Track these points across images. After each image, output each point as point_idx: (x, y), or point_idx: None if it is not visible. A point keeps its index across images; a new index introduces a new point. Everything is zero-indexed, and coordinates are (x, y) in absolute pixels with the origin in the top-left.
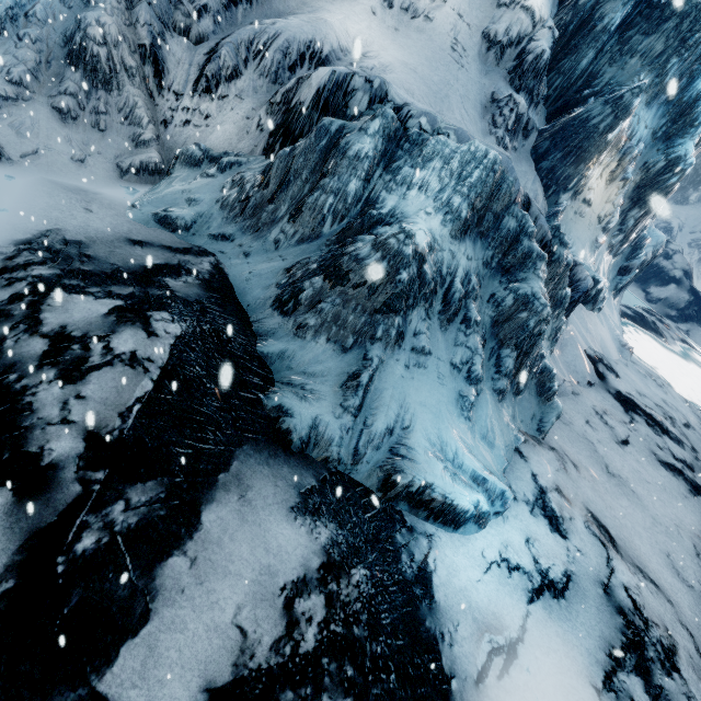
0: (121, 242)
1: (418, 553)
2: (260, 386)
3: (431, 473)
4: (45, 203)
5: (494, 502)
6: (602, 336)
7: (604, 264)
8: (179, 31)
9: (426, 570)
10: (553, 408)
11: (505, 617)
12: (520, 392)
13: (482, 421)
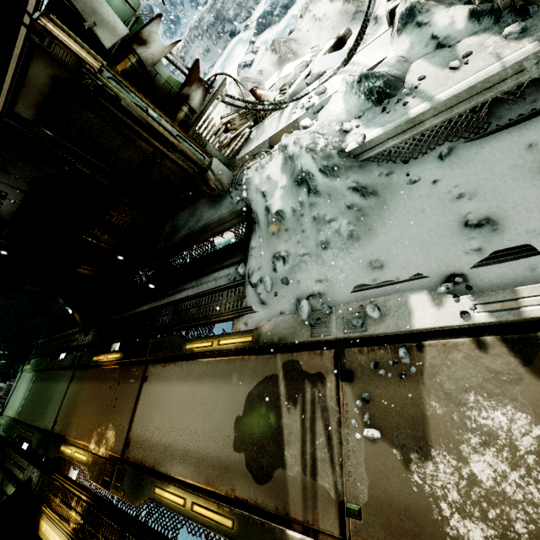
0: None
1: None
2: None
3: None
4: None
5: None
6: None
7: None
8: None
9: None
10: None
11: None
12: None
13: None
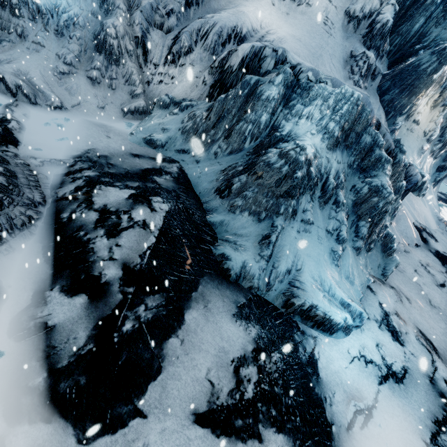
0: (127, 155)
1: (308, 347)
2: (210, 241)
3: (315, 299)
4: (85, 133)
5: (355, 319)
6: (425, 213)
7: (427, 164)
8: (157, 26)
9: (313, 358)
10: (393, 260)
11: (364, 391)
12: (370, 250)
13: (346, 267)
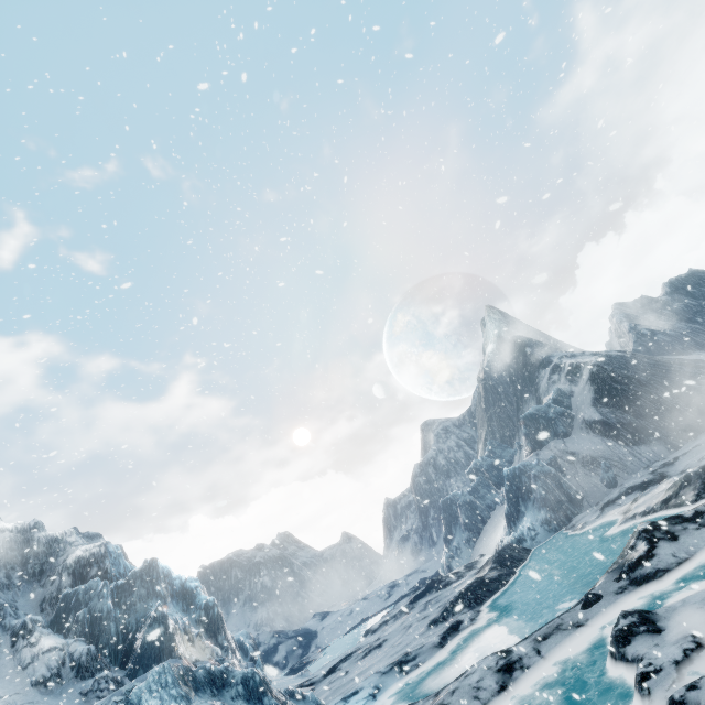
0: None
1: None
2: None
3: None
4: None
5: None
6: (290, 683)
7: None
8: None
9: None
10: (310, 694)
11: None
12: None
13: None
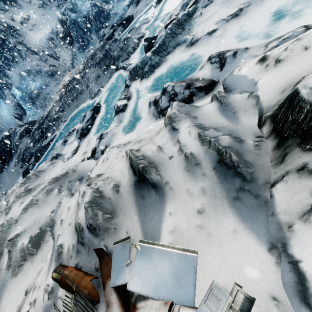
0: None
1: None
2: None
3: None
4: None
5: None
6: None
7: None
8: (46, 62)
9: None
10: None
11: None
12: None
13: None
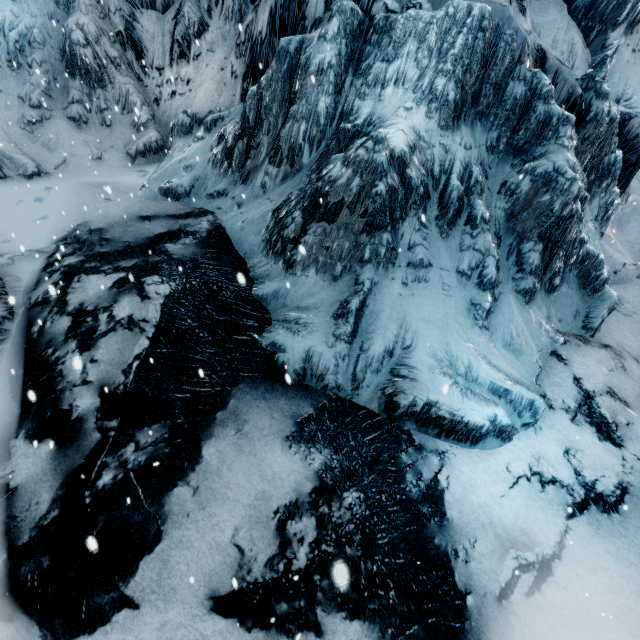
0: (133, 221)
1: (427, 472)
2: (254, 327)
3: (435, 391)
4: (76, 202)
5: (521, 413)
6: None
7: None
8: (146, 5)
9: (436, 487)
10: (604, 299)
11: (536, 533)
12: (556, 288)
13: (504, 327)
